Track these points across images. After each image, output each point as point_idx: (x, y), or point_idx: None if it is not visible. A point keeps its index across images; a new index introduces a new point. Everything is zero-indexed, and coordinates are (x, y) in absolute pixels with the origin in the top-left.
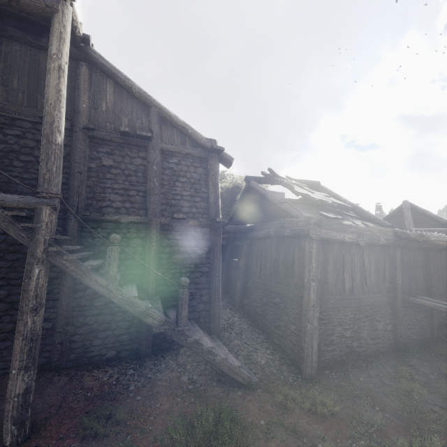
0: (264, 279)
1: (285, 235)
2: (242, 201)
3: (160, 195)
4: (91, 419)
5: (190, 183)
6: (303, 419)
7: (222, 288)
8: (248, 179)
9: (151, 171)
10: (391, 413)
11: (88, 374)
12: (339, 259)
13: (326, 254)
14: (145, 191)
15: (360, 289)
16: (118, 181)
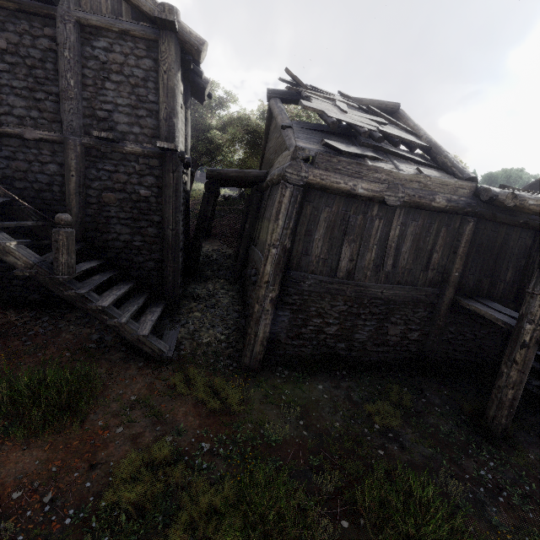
0: (255, 244)
1: (274, 180)
2: (267, 135)
3: (82, 101)
4: None
5: (129, 85)
6: (185, 407)
7: (235, 256)
8: (269, 94)
9: (61, 60)
10: (315, 432)
11: (2, 311)
12: (339, 222)
13: (315, 211)
14: (59, 94)
15: (371, 273)
16: (18, 76)
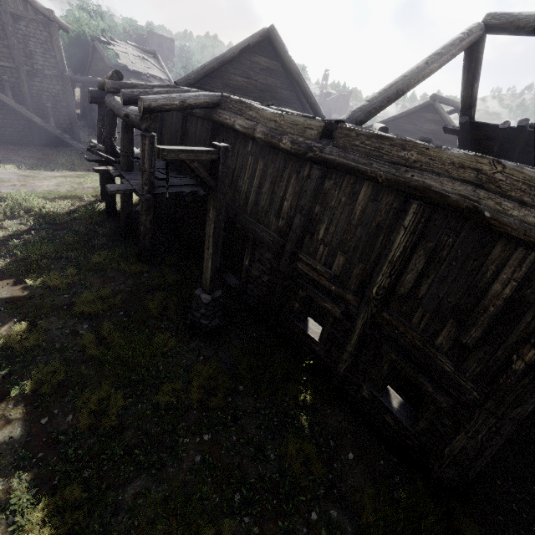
0: None
1: None
2: (93, 56)
3: (20, 50)
4: (21, 152)
5: (40, 43)
6: None
7: (89, 126)
8: (93, 39)
9: (8, 31)
10: None
11: (9, 145)
12: None
13: None
14: (8, 46)
15: None
16: None
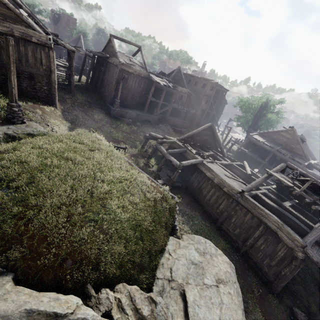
0: None
1: None
2: None
3: None
4: None
5: None
6: None
7: None
8: None
9: None
10: None
11: None
12: None
13: None
14: None
15: None
16: None
